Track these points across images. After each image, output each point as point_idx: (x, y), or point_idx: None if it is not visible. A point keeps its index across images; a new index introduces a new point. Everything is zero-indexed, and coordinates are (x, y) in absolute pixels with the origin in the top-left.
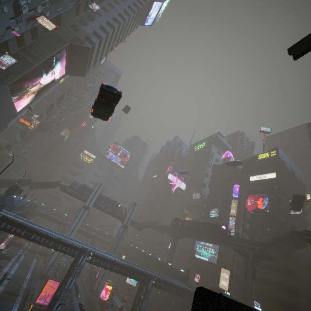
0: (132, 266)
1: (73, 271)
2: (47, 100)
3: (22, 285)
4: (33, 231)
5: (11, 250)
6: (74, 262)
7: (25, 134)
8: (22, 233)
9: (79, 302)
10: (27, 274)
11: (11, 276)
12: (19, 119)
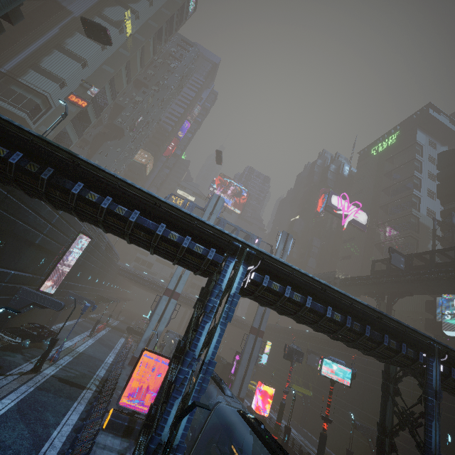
0: (379, 311)
1: (209, 307)
2: (110, 65)
3: (96, 370)
4: (77, 173)
5: (84, 322)
6: (204, 295)
7: (82, 131)
8: (43, 174)
9: (233, 408)
10: (107, 355)
11: (76, 354)
12: (69, 97)
